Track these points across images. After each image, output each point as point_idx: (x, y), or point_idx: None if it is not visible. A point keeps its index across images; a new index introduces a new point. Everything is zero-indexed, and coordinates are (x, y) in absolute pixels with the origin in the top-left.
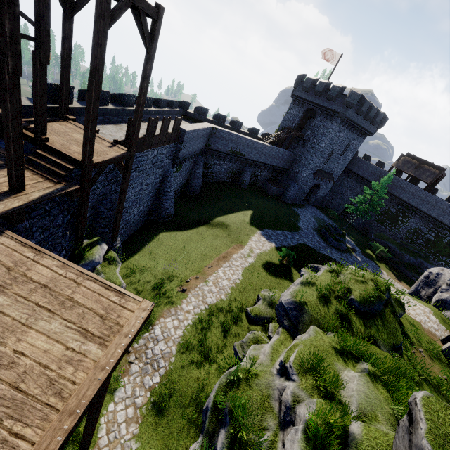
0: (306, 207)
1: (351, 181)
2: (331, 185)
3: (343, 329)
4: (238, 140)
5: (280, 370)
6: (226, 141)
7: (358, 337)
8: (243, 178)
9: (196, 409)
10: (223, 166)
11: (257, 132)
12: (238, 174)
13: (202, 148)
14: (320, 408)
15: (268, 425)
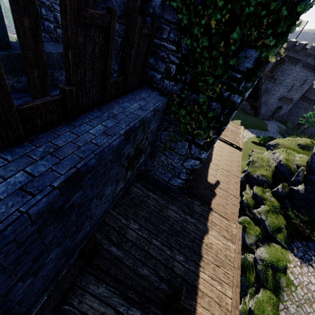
0: (271, 120)
1: (305, 104)
2: (290, 107)
3: (294, 151)
4: None
5: (272, 154)
6: None
7: (300, 153)
8: None
9: None
10: None
11: None
12: None
13: None
14: (287, 155)
15: (270, 162)
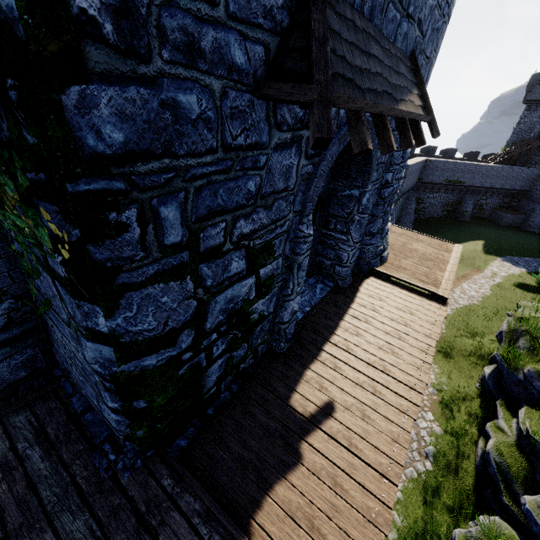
0: None
1: None
2: None
3: None
4: (456, 167)
5: None
6: (441, 171)
7: None
8: (463, 209)
9: (478, 358)
10: (437, 199)
11: (477, 155)
12: (455, 205)
13: (415, 183)
14: None
15: None
